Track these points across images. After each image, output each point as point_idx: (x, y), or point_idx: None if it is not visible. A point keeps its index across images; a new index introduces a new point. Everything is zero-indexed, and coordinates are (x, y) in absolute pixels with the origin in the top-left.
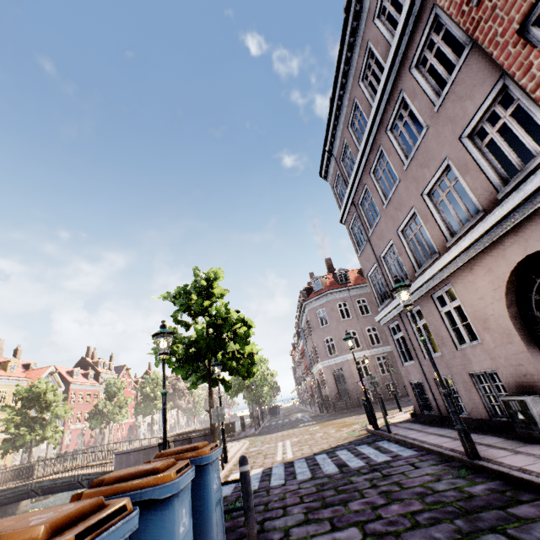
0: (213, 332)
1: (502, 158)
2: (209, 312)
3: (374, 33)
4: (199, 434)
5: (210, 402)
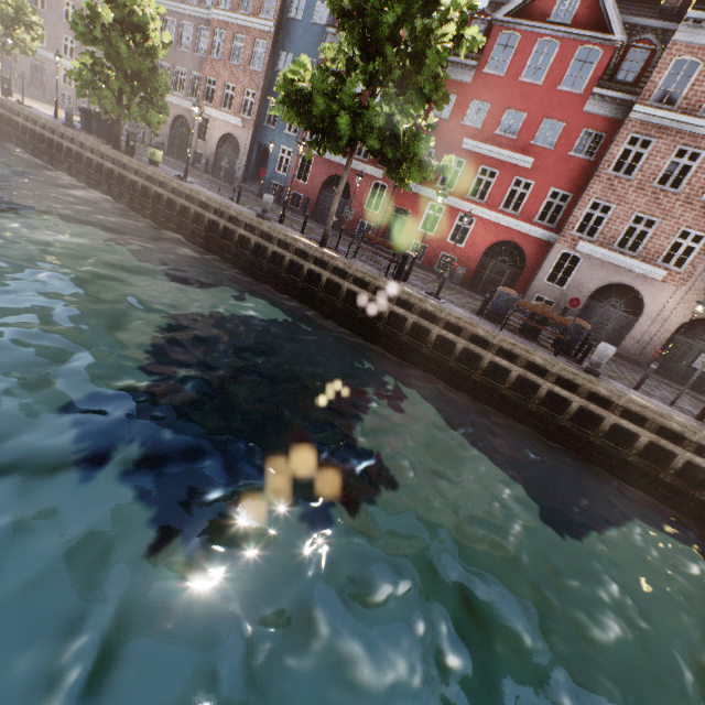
0: None
1: None
2: None
3: None
4: None
5: None
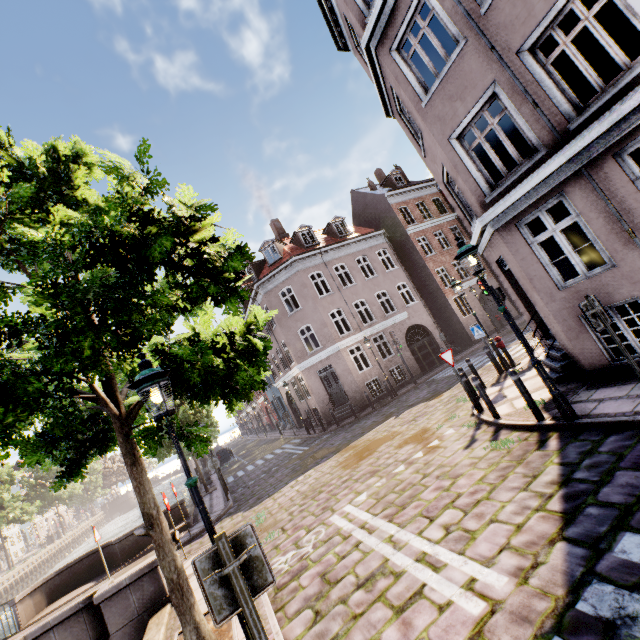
0: None
1: None
2: None
3: None
4: (119, 583)
5: (144, 504)
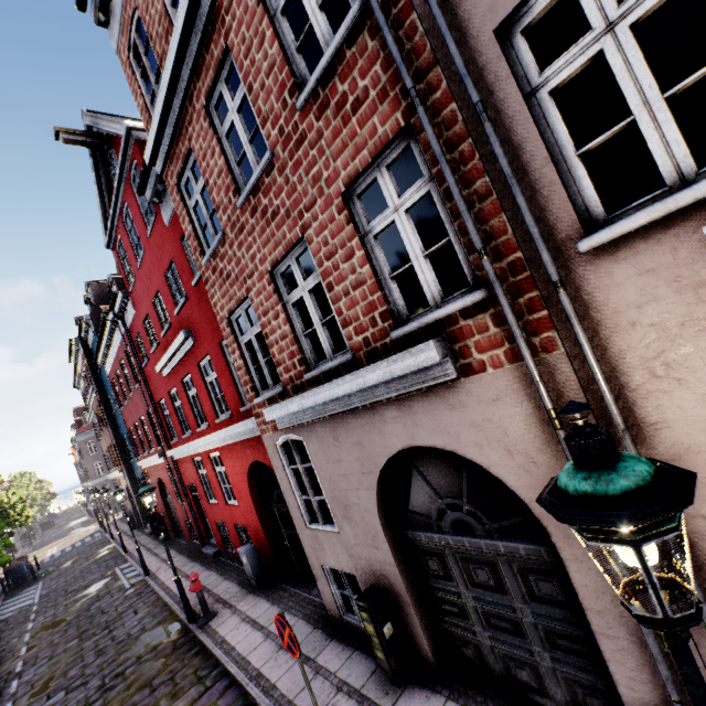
0: None
1: None
2: None
3: None
4: None
5: None
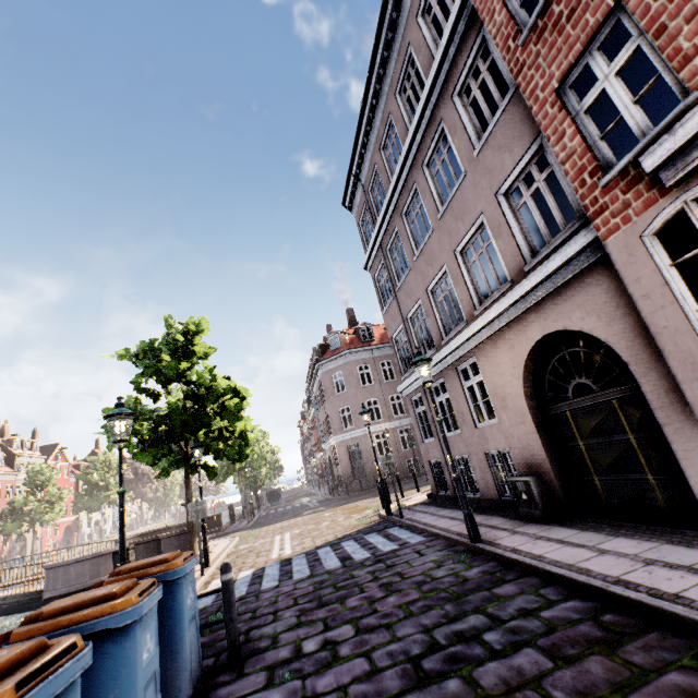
0: (192, 403)
1: (548, 208)
2: (188, 377)
3: (416, 35)
4: (172, 533)
5: (187, 494)
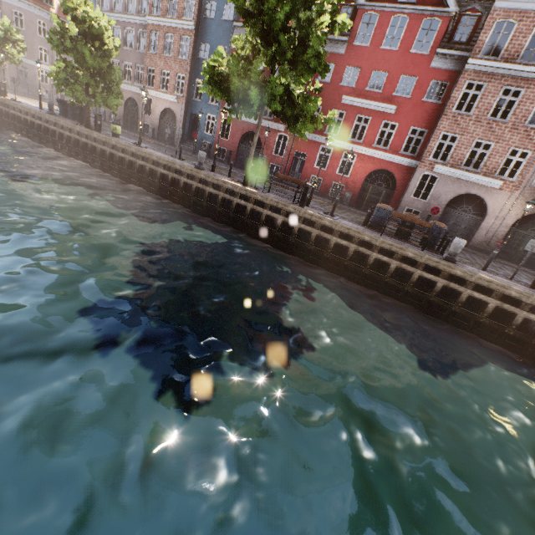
0: None
1: None
2: None
3: None
4: None
5: None
